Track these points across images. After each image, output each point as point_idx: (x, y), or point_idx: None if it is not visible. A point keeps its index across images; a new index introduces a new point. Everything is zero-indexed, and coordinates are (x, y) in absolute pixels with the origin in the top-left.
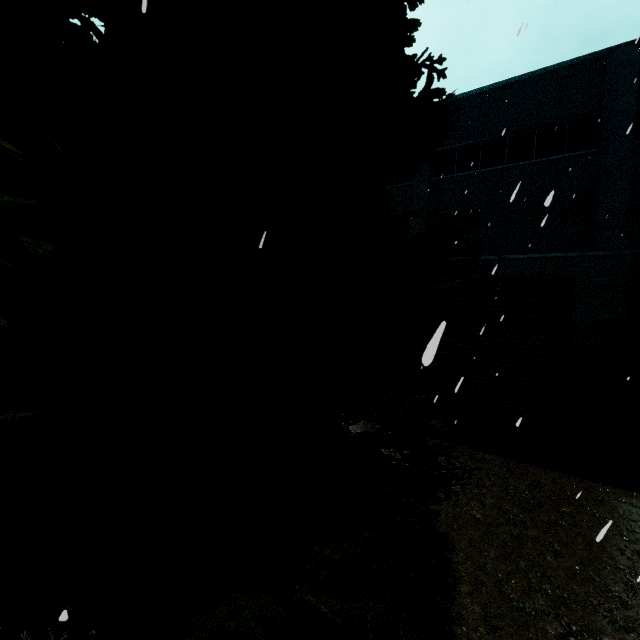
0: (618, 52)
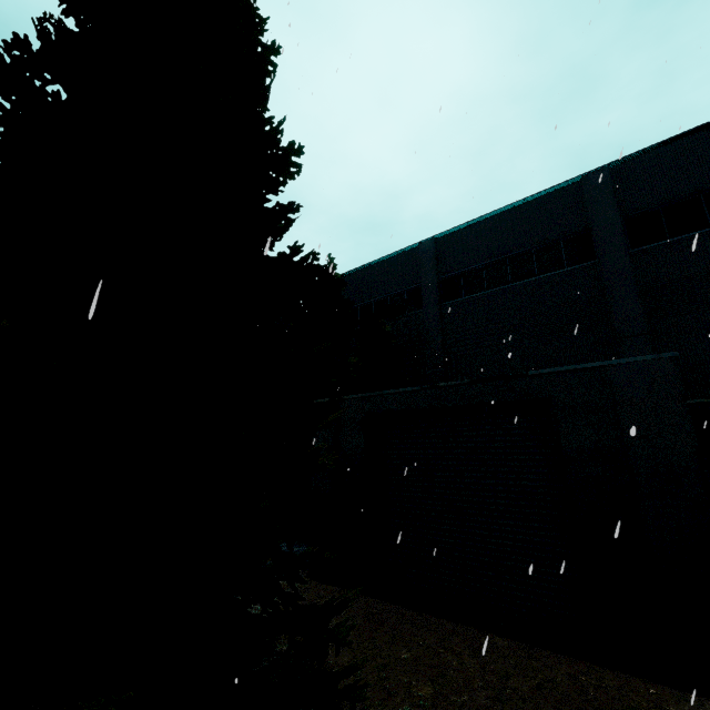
0: (590, 177)
